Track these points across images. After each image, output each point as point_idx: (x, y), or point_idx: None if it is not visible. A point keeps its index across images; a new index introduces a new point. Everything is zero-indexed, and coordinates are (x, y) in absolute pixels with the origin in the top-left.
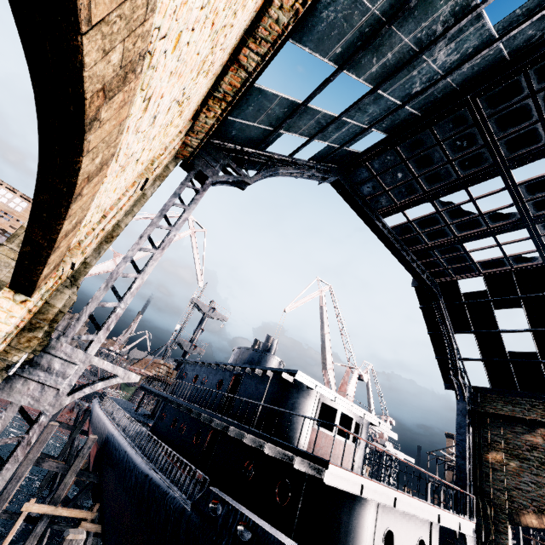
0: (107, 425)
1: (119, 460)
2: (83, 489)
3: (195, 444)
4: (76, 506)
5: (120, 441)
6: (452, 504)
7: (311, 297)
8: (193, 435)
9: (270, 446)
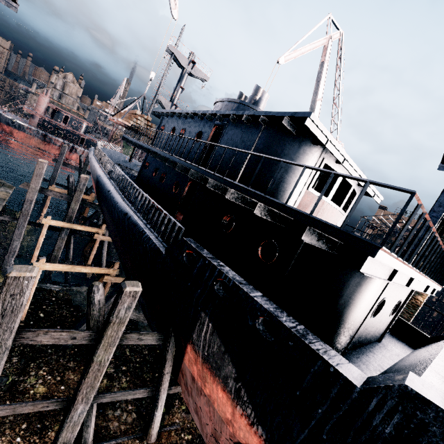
0: (96, 168)
1: (106, 197)
2: (94, 213)
3: (174, 192)
4: (93, 223)
5: (104, 182)
6: (441, 277)
7: (313, 47)
8: (172, 184)
9: (262, 207)
